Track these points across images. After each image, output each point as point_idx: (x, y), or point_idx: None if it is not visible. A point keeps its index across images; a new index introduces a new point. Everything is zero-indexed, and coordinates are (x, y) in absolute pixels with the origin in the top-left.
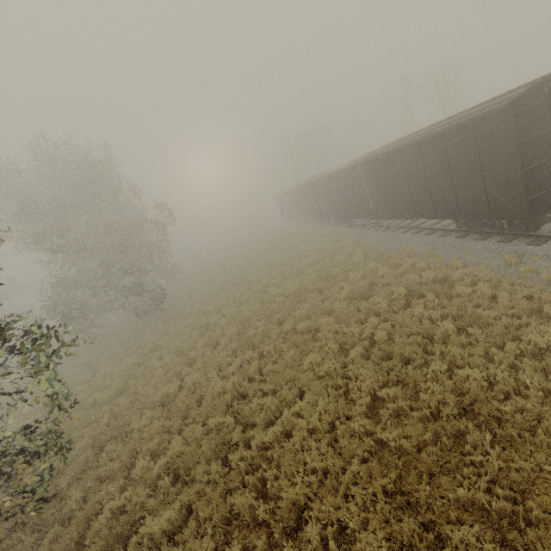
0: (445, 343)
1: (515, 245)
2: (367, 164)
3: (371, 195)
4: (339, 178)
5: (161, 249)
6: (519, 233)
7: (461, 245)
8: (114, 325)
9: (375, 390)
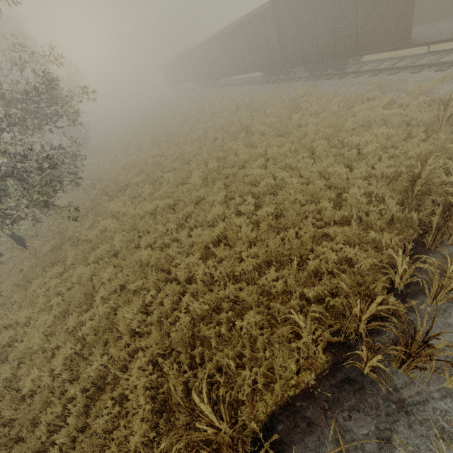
0: None
1: (281, 84)
2: (220, 36)
3: (225, 60)
4: (206, 47)
5: None
6: (284, 78)
7: (264, 88)
8: None
9: (216, 137)
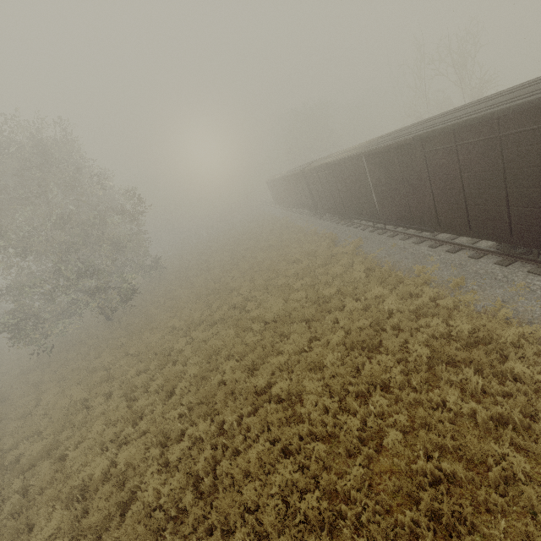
0: (507, 484)
1: None
2: (374, 155)
3: (377, 194)
4: (338, 169)
5: (137, 242)
6: None
7: (504, 278)
8: (84, 326)
9: None
